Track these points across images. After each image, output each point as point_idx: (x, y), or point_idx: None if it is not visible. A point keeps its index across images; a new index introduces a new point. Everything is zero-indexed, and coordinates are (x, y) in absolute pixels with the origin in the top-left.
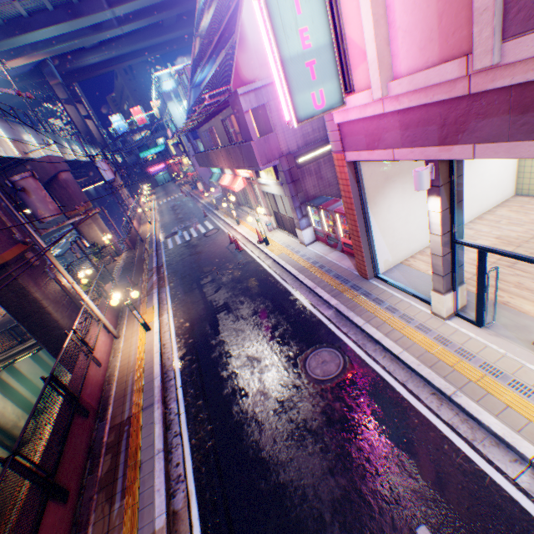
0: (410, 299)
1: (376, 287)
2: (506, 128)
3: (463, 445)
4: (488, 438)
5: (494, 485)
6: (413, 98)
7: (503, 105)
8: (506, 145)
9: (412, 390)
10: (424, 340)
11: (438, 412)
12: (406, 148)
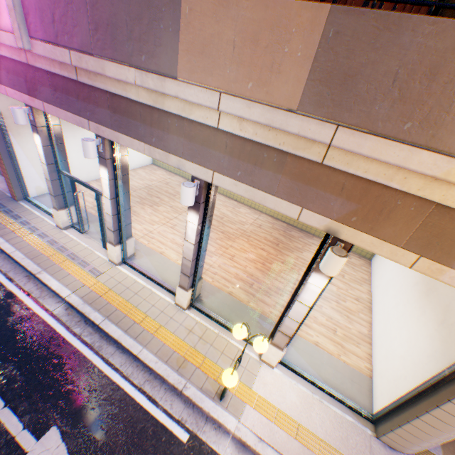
0: (46, 217)
1: (23, 207)
2: (53, 97)
3: (31, 302)
4: (51, 294)
5: (38, 318)
6: (3, 49)
7: (49, 82)
8: (56, 108)
9: (12, 276)
10: (39, 243)
11: (24, 287)
12: (13, 89)
